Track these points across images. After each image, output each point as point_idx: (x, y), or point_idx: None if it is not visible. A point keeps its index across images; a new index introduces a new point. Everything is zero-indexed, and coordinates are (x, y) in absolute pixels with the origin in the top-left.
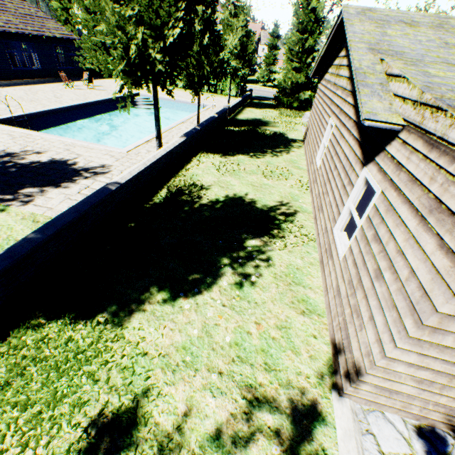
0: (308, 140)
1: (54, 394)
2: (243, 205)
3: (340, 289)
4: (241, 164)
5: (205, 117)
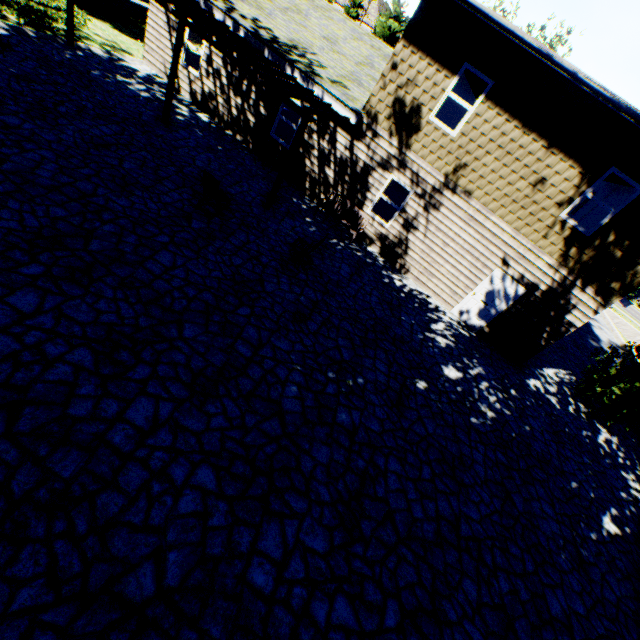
0: None
1: (56, 2)
2: None
3: None
4: None
5: None
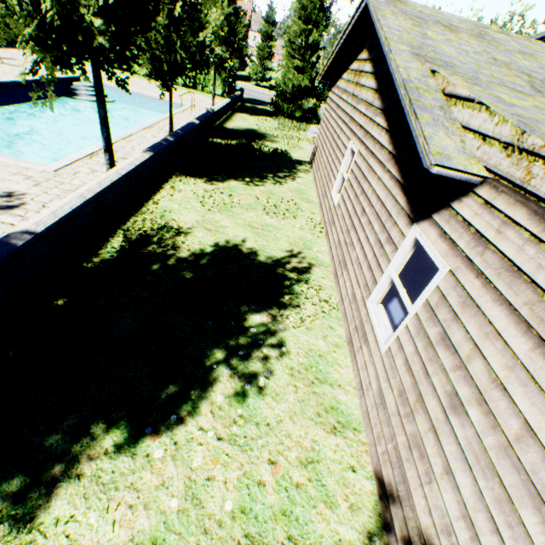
0: (319, 164)
1: None
2: (240, 257)
3: (385, 398)
4: (234, 194)
5: (181, 122)
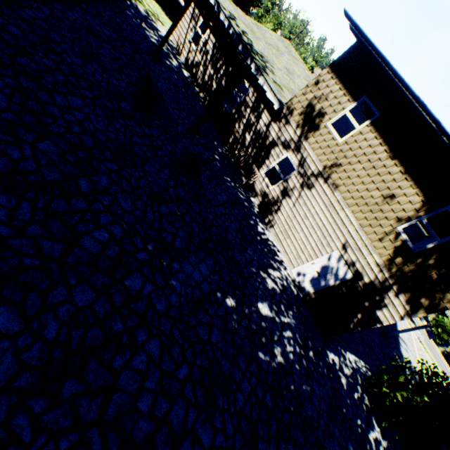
0: None
1: None
2: None
3: None
4: None
5: None
